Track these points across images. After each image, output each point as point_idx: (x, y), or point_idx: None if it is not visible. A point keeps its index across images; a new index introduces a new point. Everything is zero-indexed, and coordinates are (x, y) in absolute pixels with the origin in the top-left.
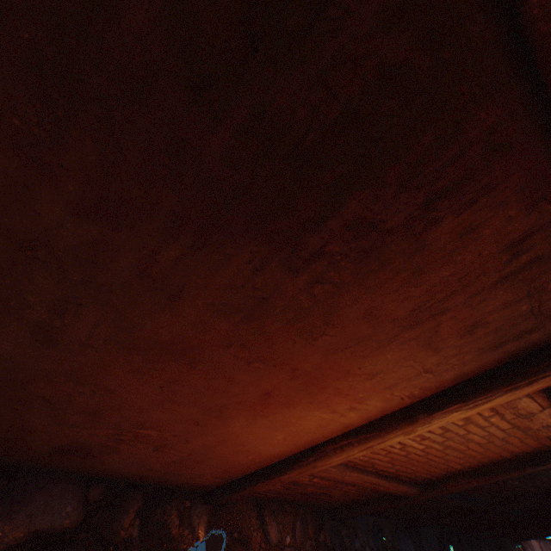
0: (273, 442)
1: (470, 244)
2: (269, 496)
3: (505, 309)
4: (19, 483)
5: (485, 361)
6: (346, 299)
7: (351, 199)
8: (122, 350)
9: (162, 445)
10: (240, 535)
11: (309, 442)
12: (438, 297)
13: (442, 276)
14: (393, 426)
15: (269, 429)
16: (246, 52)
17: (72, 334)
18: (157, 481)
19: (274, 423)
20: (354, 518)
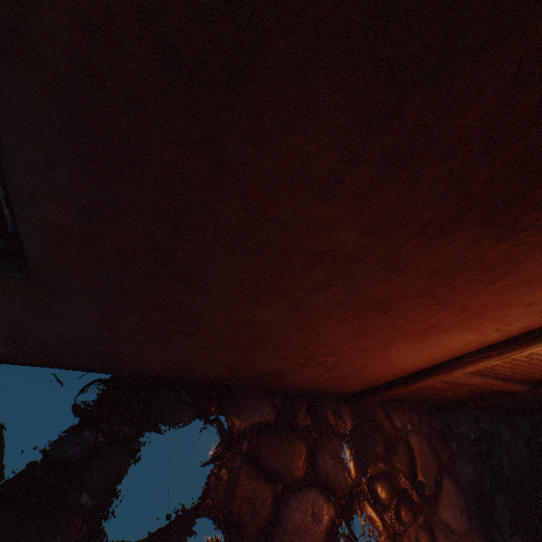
0: (416, 359)
1: None
2: (391, 398)
3: None
4: (234, 396)
5: None
6: (534, 253)
7: None
8: (341, 309)
9: (331, 367)
10: (375, 424)
11: (446, 357)
12: None
13: None
14: (535, 340)
15: (419, 350)
16: (539, 115)
17: (314, 302)
18: (314, 391)
19: (425, 345)
20: (456, 412)
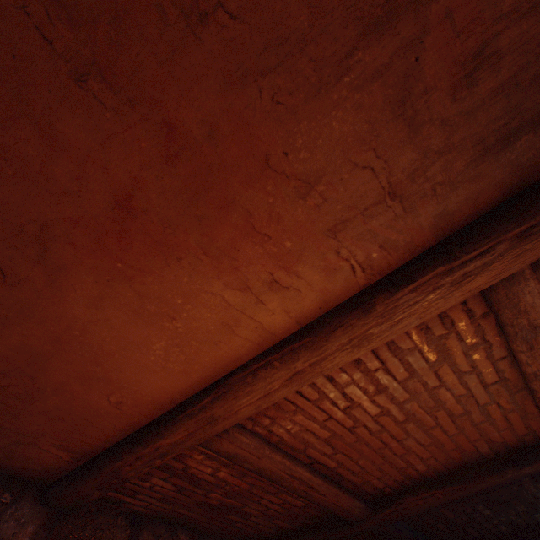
0: (148, 363)
1: None
2: (154, 507)
3: (532, 17)
4: None
5: (482, 184)
6: None
7: None
8: None
9: None
10: None
11: (208, 373)
12: None
13: None
14: (337, 323)
15: (139, 320)
16: None
17: None
18: None
19: (145, 303)
20: None
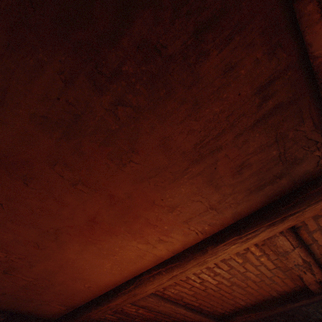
0: (103, 271)
1: (232, 82)
2: None
3: (262, 152)
4: None
5: (252, 202)
6: (144, 125)
7: (137, 17)
8: None
9: (10, 268)
10: None
11: (132, 273)
12: (214, 134)
13: (214, 113)
14: (191, 257)
15: (99, 257)
16: None
17: None
18: (12, 307)
19: (101, 250)
20: None
